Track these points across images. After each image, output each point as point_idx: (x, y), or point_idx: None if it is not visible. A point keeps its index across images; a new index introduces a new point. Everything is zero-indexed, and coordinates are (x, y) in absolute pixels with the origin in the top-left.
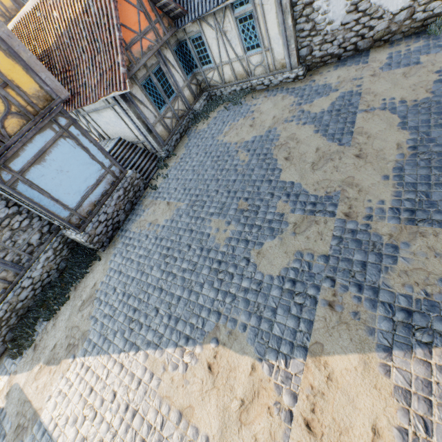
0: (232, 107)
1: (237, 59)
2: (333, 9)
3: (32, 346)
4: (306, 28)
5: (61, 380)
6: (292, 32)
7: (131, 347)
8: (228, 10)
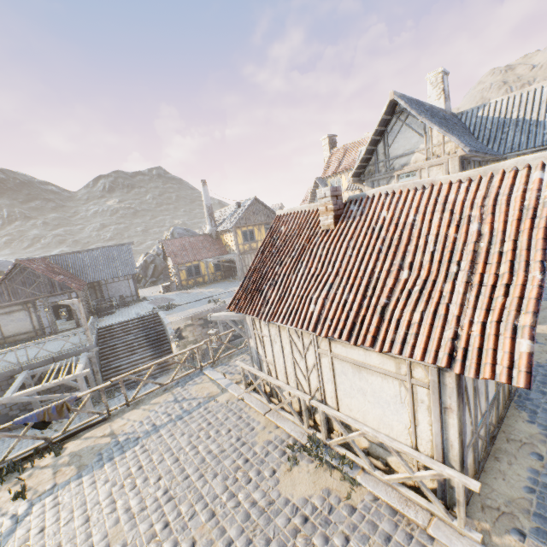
0: None
1: None
2: None
3: None
4: None
5: None
6: None
7: None
8: None
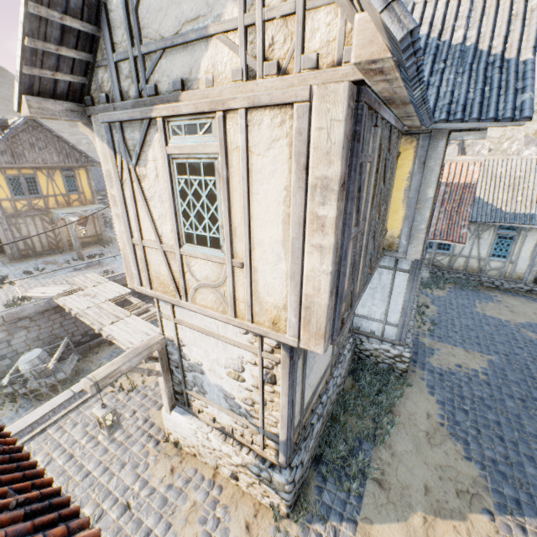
0: (465, 289)
1: (478, 258)
2: None
3: (371, 480)
4: None
5: None
6: None
7: None
8: (493, 227)
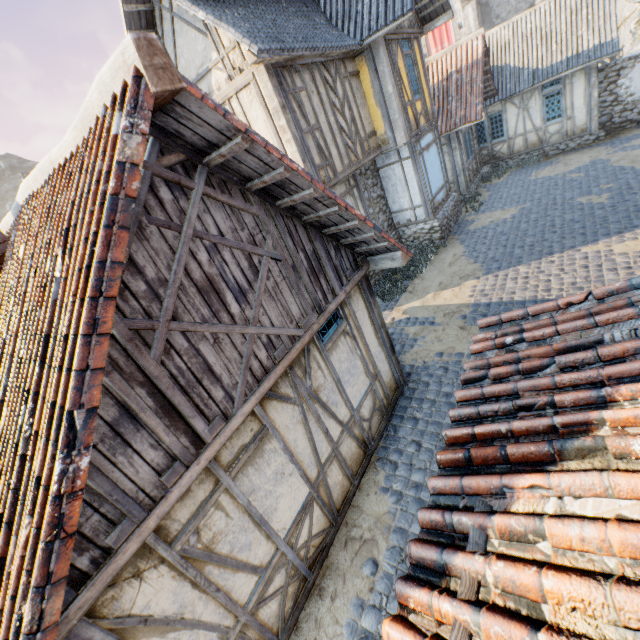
0: (526, 167)
1: (534, 130)
2: (634, 85)
3: (405, 293)
4: (608, 100)
5: (475, 287)
6: (596, 102)
7: (551, 253)
8: (537, 91)
